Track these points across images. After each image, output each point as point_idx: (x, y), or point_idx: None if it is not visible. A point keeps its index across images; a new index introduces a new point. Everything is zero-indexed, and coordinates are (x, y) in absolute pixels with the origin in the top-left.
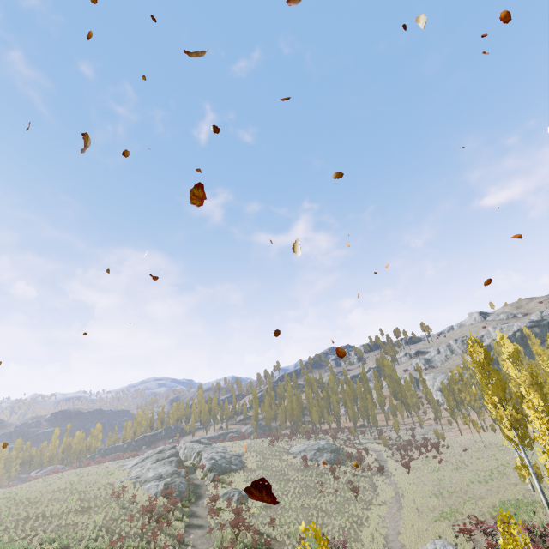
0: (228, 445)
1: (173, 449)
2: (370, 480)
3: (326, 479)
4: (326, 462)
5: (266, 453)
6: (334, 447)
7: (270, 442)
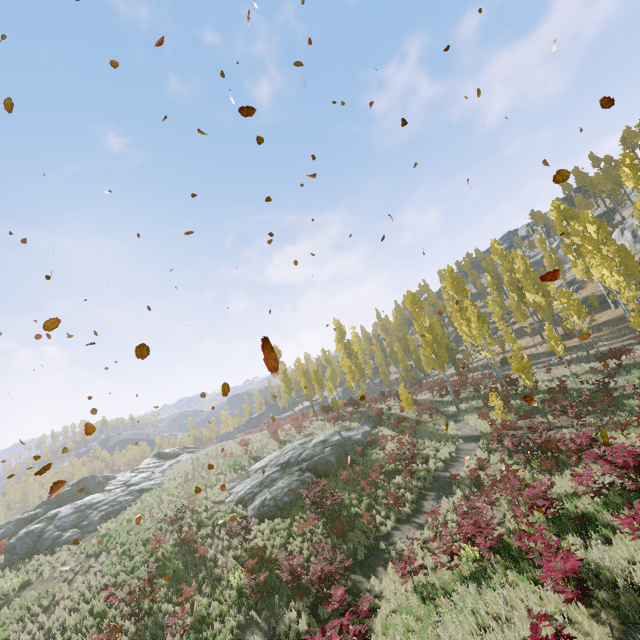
0: (192, 456)
1: (79, 484)
2: (249, 633)
3: (144, 604)
4: (253, 512)
5: (204, 476)
6: (321, 454)
7: (242, 445)
